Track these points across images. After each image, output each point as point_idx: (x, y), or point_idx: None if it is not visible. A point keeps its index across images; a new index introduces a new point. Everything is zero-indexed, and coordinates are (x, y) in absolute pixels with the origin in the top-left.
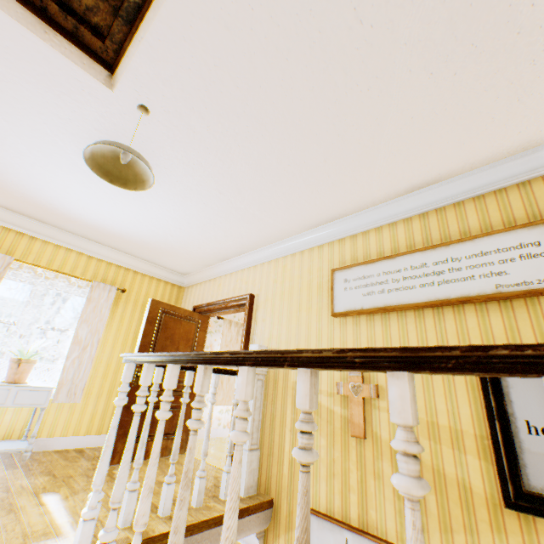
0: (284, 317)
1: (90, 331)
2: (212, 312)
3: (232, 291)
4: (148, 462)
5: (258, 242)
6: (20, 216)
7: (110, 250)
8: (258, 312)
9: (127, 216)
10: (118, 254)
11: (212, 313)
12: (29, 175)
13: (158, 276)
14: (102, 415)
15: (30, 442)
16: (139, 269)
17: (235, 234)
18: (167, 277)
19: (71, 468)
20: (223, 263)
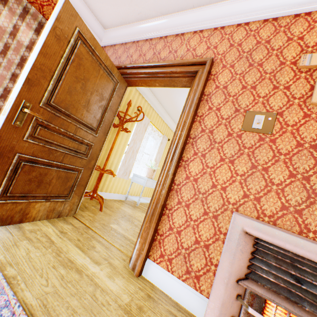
0: None
1: (158, 157)
2: None
3: None
4: None
5: None
6: (155, 98)
7: (170, 119)
8: None
9: None
10: (171, 122)
11: None
12: None
13: None
14: (152, 190)
15: None
16: (173, 129)
17: None
18: None
19: None
20: None
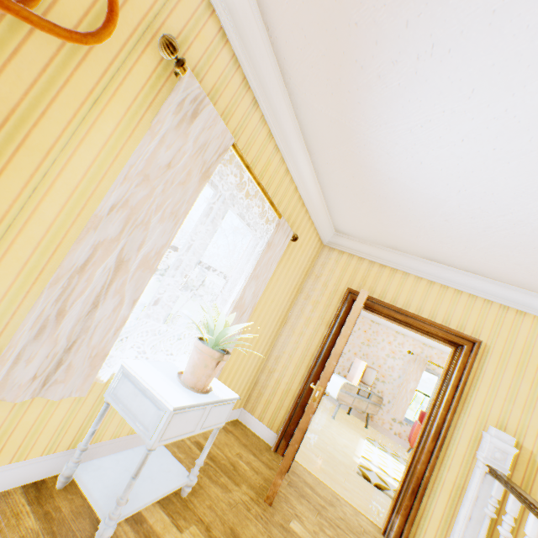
0: (537, 407)
1: (253, 292)
2: (379, 313)
3: (430, 308)
4: (293, 492)
5: (533, 285)
6: (268, 46)
7: (311, 171)
8: (484, 370)
9: (461, 174)
10: (311, 180)
11: (379, 314)
12: (498, 7)
13: (318, 224)
14: None
15: (195, 473)
16: (312, 208)
17: (537, 270)
18: (322, 228)
19: (247, 520)
20: (426, 262)
